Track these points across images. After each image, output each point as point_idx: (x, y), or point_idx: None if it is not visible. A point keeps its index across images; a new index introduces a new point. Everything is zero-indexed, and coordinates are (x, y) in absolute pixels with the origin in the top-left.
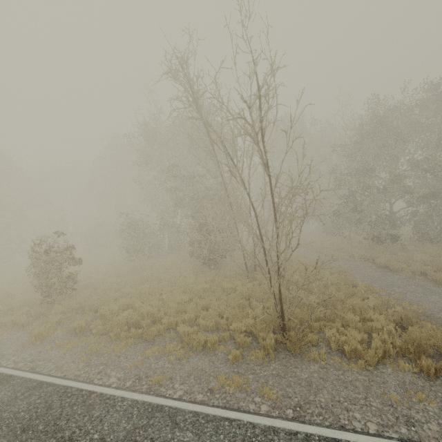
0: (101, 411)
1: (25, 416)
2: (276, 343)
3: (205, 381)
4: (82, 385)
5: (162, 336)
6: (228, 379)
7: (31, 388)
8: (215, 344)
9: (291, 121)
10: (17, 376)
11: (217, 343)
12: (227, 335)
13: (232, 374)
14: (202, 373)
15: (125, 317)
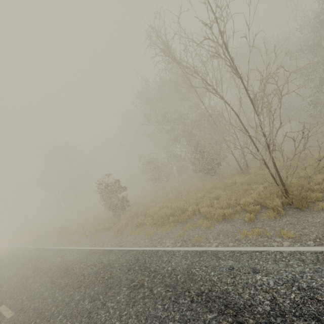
0: (168, 257)
1: (127, 264)
2: (282, 206)
3: (231, 236)
4: (151, 248)
5: (191, 218)
6: (249, 232)
7: (124, 253)
8: (231, 215)
9: (247, 25)
10: (115, 249)
11: (232, 214)
12: (239, 208)
13: (251, 229)
14: (228, 232)
15: (163, 211)
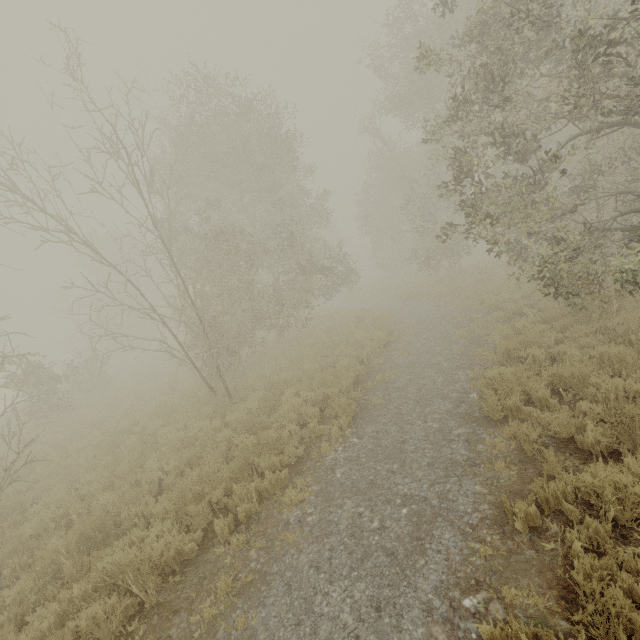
0: None
1: None
2: None
3: None
4: None
5: None
6: None
7: None
8: None
9: None
10: None
11: None
12: None
13: None
14: None
15: None
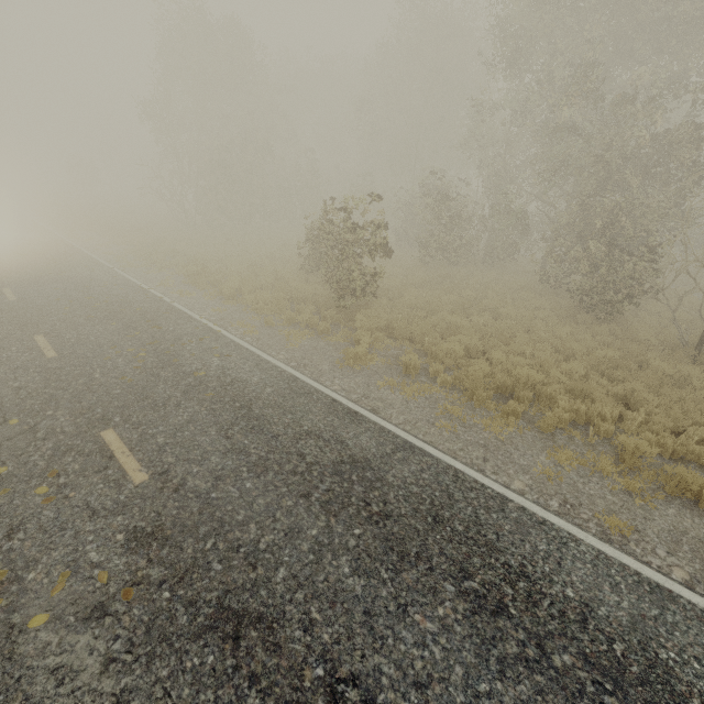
0: (547, 544)
1: (422, 494)
2: None
3: None
4: (477, 475)
5: (567, 433)
6: None
7: (399, 447)
8: None
9: None
10: (365, 416)
11: None
12: None
13: None
14: None
15: (494, 376)
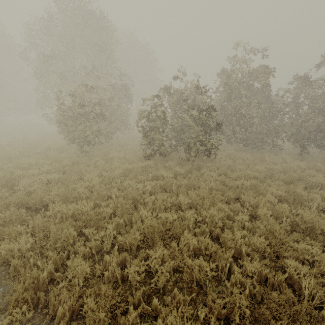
0: None
1: None
2: None
3: None
4: None
5: None
6: None
7: None
8: None
9: None
10: None
11: None
12: None
13: None
14: None
15: None
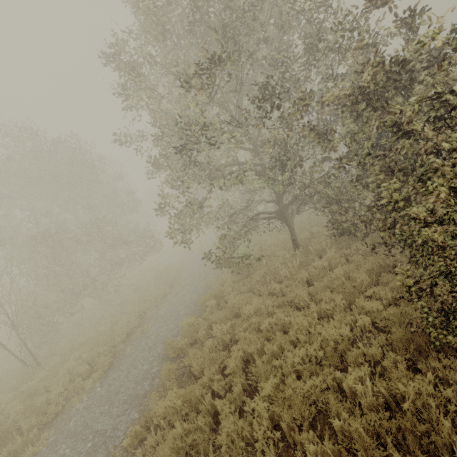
0: None
1: None
2: None
3: None
4: None
5: None
6: None
7: None
8: None
9: None
10: None
11: None
12: None
13: None
14: None
15: None
